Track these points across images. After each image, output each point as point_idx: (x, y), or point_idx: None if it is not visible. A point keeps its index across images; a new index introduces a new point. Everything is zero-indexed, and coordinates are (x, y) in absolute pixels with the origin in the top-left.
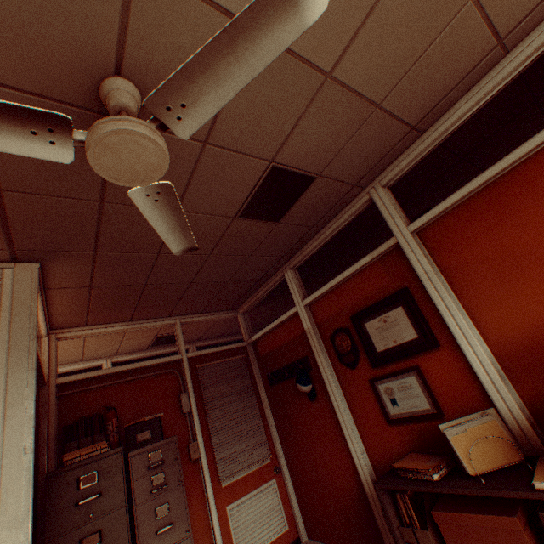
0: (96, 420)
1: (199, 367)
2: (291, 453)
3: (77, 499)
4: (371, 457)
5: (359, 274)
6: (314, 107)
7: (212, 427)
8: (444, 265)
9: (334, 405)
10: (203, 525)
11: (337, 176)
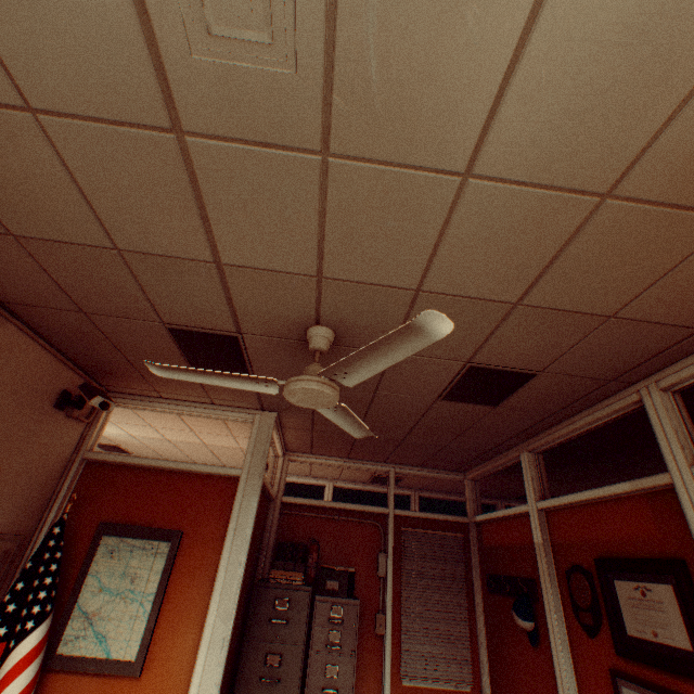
0: (300, 548)
1: (403, 530)
2: None
3: (271, 615)
4: None
5: (614, 502)
6: (506, 324)
7: (403, 607)
8: None
9: (555, 671)
10: None
11: (572, 372)
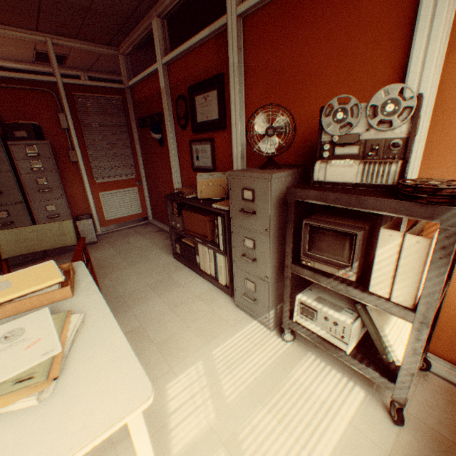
0: None
1: (75, 96)
2: (149, 176)
3: None
4: (183, 187)
5: (201, 48)
6: None
7: (88, 146)
8: (248, 63)
9: (170, 152)
10: (83, 198)
11: None
